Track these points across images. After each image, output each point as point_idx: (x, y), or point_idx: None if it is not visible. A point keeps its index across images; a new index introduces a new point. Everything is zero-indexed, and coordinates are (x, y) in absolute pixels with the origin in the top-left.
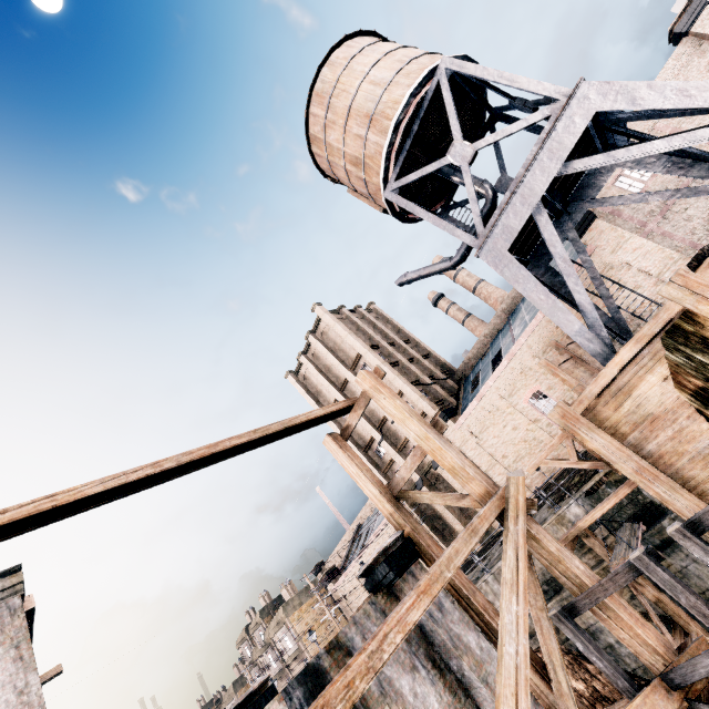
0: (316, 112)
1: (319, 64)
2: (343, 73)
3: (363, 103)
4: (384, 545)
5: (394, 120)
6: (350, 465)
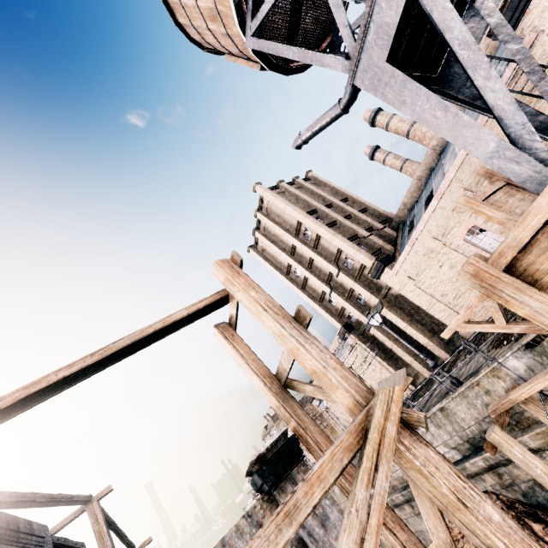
0: None
1: None
2: None
3: None
4: (260, 450)
5: None
6: (236, 357)
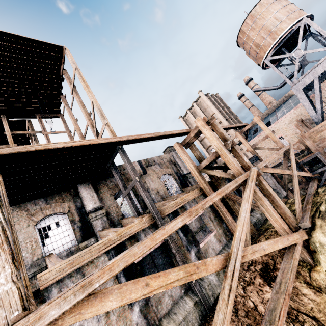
0: (248, 22)
1: (256, 4)
2: (265, 10)
3: (269, 25)
4: (253, 155)
5: (280, 36)
6: (243, 139)
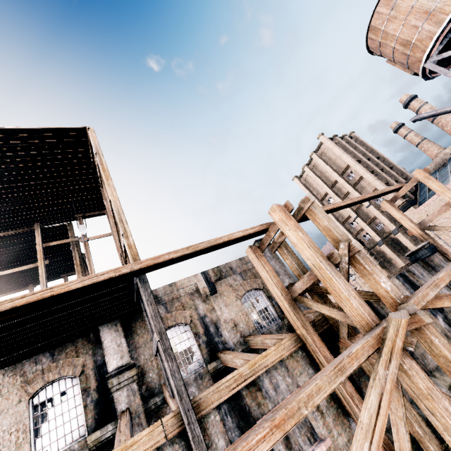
0: (381, 11)
1: None
2: None
3: (425, 3)
4: (423, 244)
5: (450, 15)
6: (397, 214)
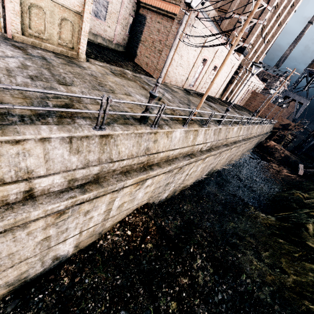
0: None
1: None
2: None
3: None
4: None
5: None
6: None
